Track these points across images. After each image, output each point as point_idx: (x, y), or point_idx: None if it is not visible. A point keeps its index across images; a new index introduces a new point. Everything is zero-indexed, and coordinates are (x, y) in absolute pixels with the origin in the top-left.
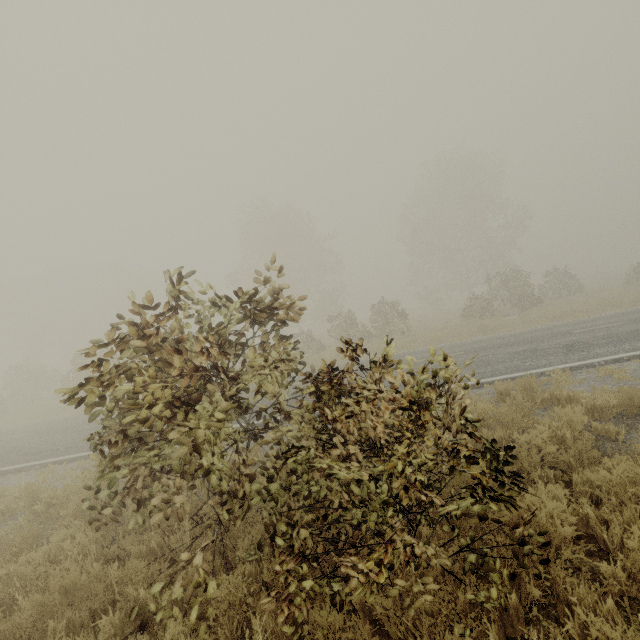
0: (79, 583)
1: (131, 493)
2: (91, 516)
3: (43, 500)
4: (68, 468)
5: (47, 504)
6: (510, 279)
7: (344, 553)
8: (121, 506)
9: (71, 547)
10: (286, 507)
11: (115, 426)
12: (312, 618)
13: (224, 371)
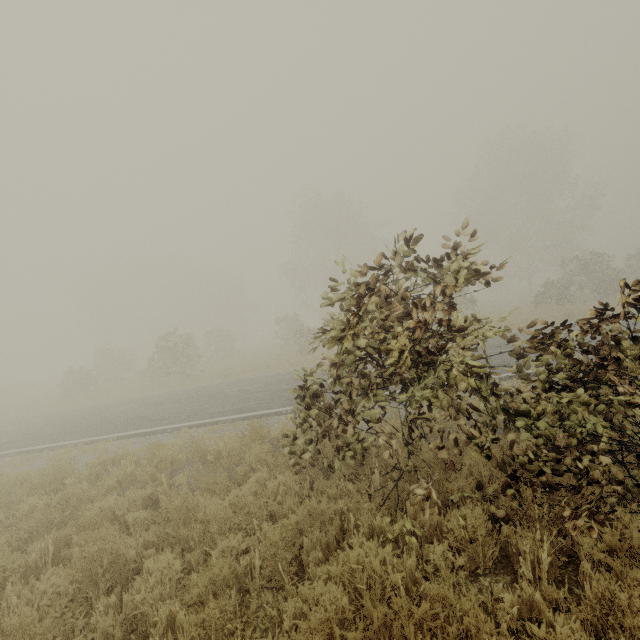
0: (319, 509)
1: (331, 440)
2: (291, 460)
3: (211, 452)
4: (202, 431)
5: (214, 456)
6: (589, 263)
7: (579, 494)
8: (316, 452)
9: (273, 486)
10: (521, 449)
11: (332, 376)
12: (585, 542)
13: (448, 325)
